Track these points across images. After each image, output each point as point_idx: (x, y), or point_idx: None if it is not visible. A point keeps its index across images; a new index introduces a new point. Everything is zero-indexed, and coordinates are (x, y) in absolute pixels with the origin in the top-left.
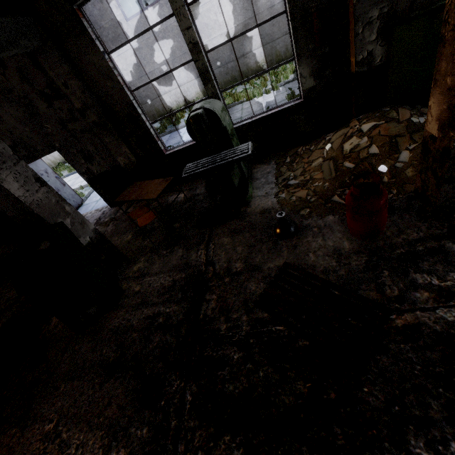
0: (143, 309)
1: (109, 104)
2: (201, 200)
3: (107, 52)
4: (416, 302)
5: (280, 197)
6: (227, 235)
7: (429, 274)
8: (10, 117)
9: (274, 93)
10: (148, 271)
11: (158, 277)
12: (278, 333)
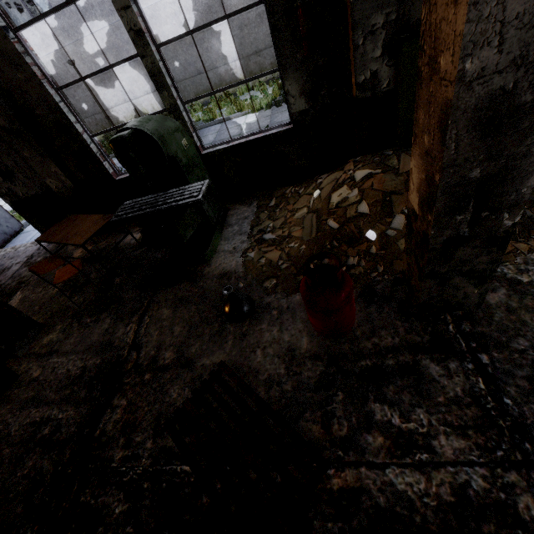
0: (32, 409)
1: (26, 105)
2: None
3: (12, 28)
4: (365, 451)
5: (247, 257)
6: (169, 305)
7: (391, 406)
8: None
9: (285, 106)
10: (59, 348)
11: (68, 359)
12: (182, 476)
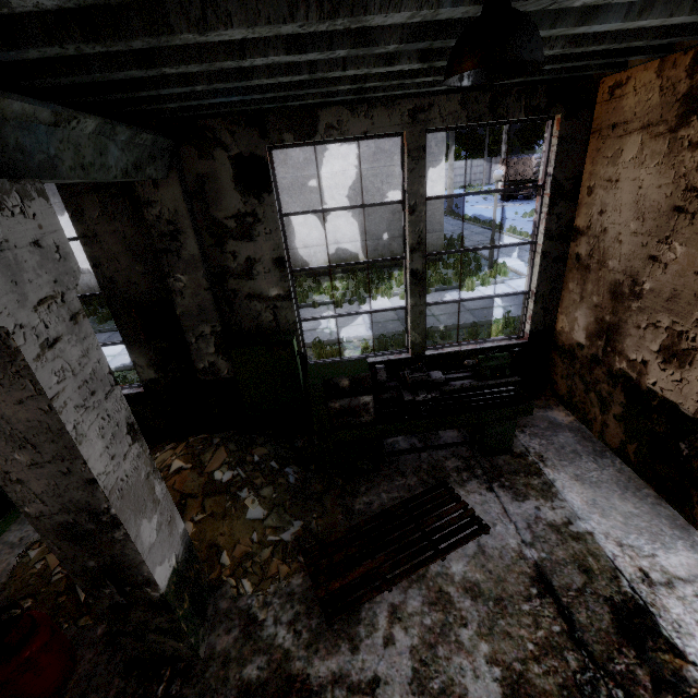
0: None
1: None
2: None
3: None
4: None
5: (25, 558)
6: None
7: None
8: None
9: None
10: None
11: None
12: None
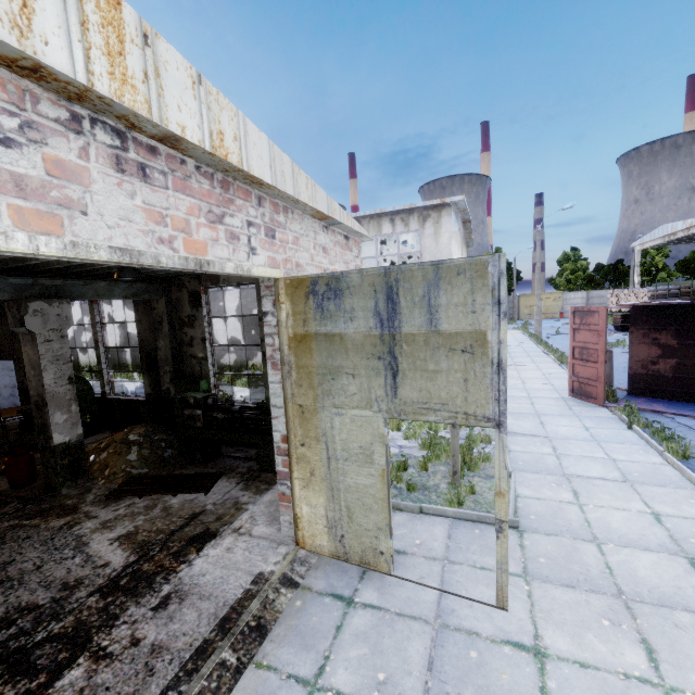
0: None
1: None
2: None
3: None
4: None
5: None
6: None
7: None
8: (2, 331)
9: (251, 389)
10: None
11: None
12: None
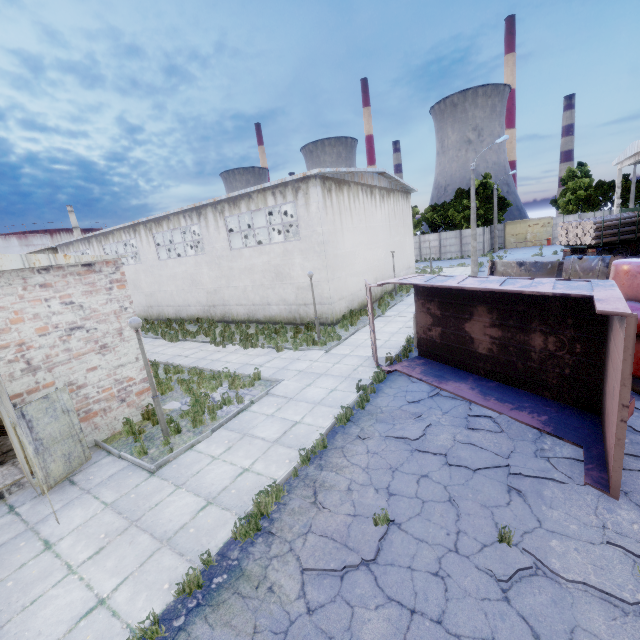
0: None
1: None
2: None
3: None
4: None
5: None
6: None
7: None
8: None
9: (172, 343)
10: None
11: None
12: None
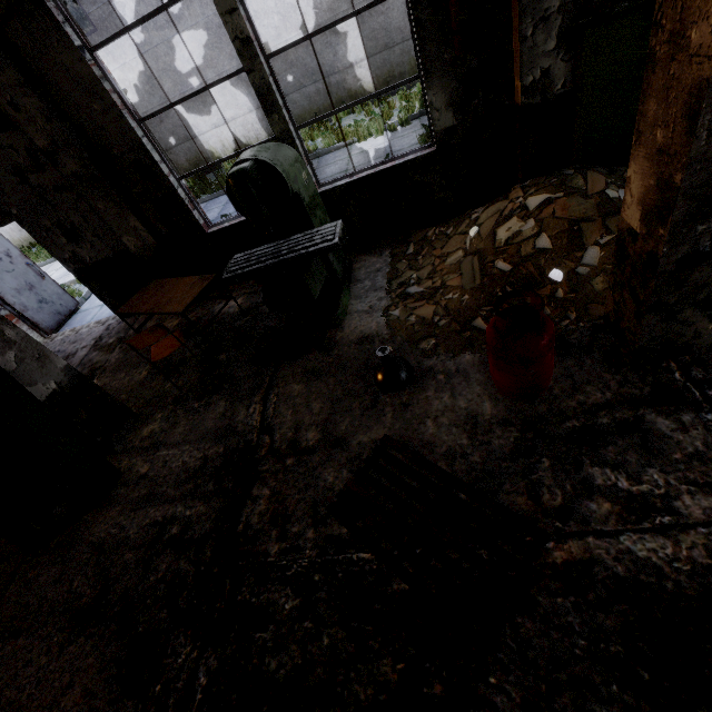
0: (149, 509)
1: (101, 143)
2: (266, 314)
3: (89, 47)
4: (590, 520)
5: (391, 316)
6: (299, 380)
7: (614, 468)
8: None
9: (402, 131)
10: (166, 439)
11: (181, 451)
12: (361, 565)
